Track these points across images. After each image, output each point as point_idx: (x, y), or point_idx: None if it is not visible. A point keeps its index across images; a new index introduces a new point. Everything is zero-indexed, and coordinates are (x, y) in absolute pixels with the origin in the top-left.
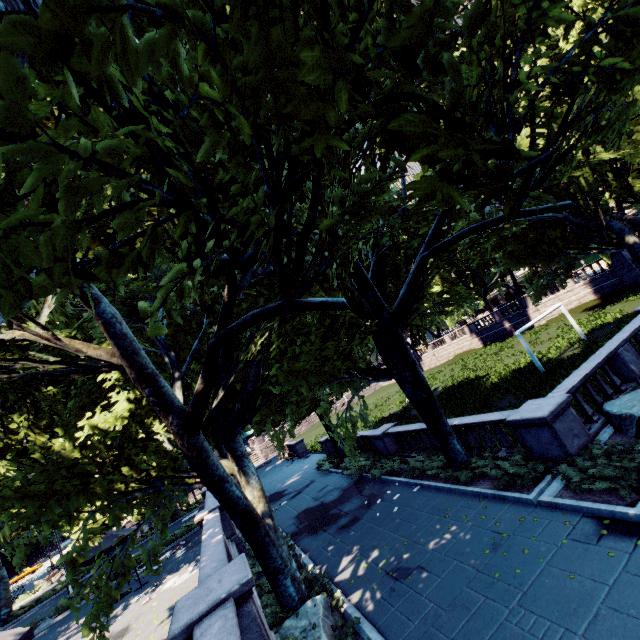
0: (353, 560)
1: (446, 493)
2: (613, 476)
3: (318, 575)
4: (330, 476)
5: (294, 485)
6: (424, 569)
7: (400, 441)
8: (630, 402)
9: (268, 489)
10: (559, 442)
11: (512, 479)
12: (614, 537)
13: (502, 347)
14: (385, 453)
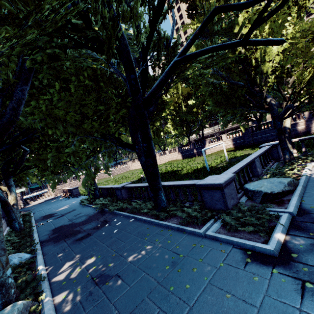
0: (73, 265)
1: (149, 224)
2: (255, 223)
3: (38, 277)
4: (85, 208)
5: (62, 211)
6: (120, 277)
7: (131, 192)
8: (259, 185)
9: (46, 212)
10: (224, 200)
11: (191, 219)
12: (256, 265)
13: (190, 160)
14: (120, 198)
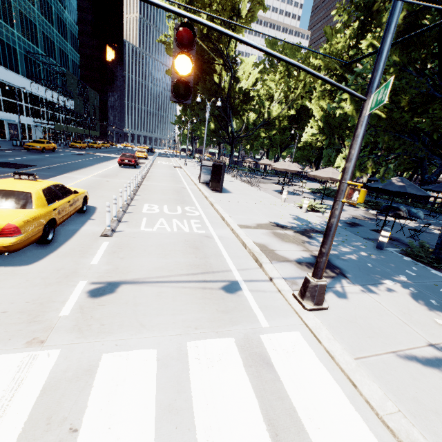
0: None
1: None
2: None
3: None
4: None
5: None
6: None
7: None
8: None
9: None
10: None
11: None
12: None
13: None
14: None
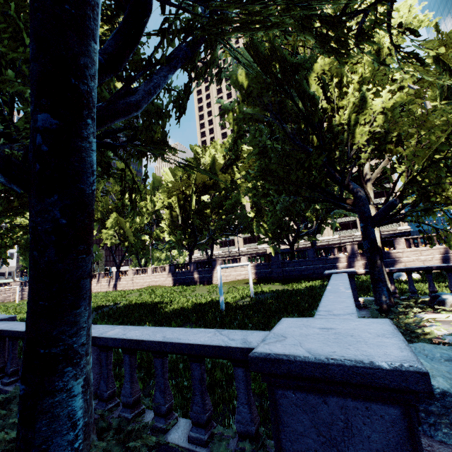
0: None
1: None
2: None
3: None
4: None
5: None
6: None
7: None
8: None
9: None
10: None
11: None
12: None
13: (187, 289)
14: None
